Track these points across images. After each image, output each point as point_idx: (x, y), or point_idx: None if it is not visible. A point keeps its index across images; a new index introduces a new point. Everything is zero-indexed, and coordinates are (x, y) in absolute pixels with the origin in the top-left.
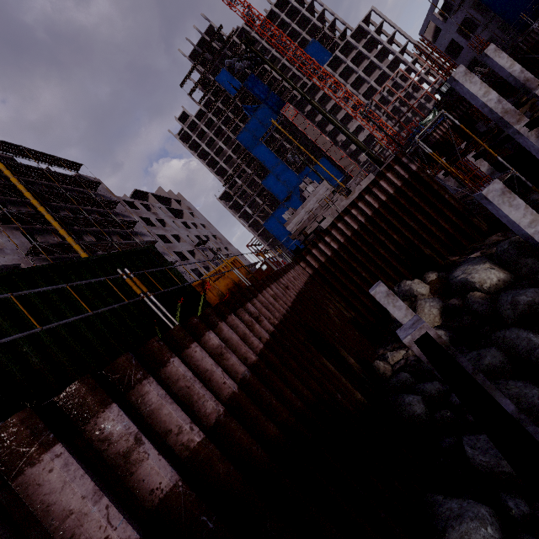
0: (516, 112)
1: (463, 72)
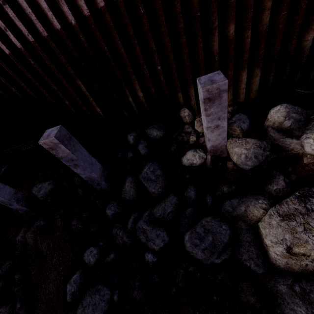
0: None
1: None
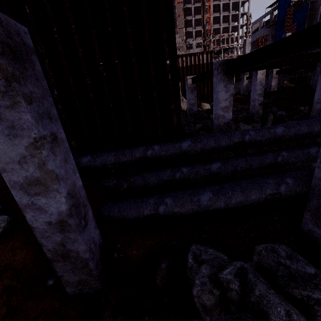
0: None
1: (249, 41)
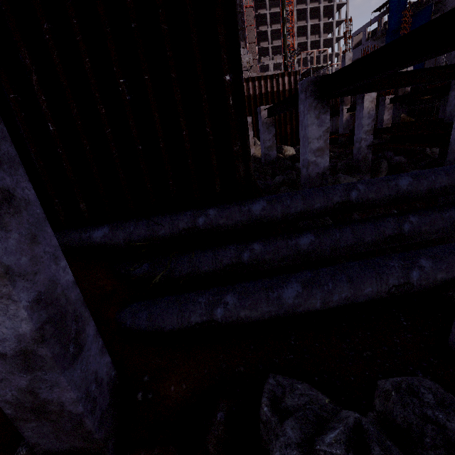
0: (349, 99)
1: (350, 57)
